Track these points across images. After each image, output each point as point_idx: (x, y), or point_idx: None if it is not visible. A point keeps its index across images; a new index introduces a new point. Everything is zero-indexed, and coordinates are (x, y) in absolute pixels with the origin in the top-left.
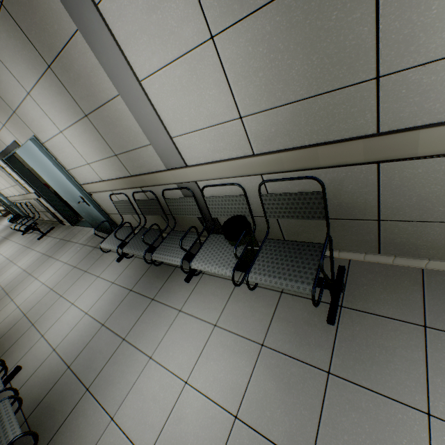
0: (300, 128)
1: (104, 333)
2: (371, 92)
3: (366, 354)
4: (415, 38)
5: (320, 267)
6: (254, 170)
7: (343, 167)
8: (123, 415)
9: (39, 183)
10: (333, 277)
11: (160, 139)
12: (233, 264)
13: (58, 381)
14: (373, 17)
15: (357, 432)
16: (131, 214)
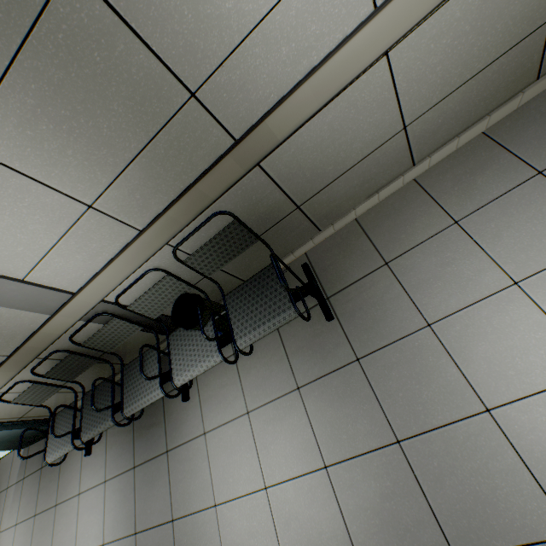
0: (164, 179)
1: (145, 539)
2: (199, 110)
3: (369, 321)
4: (194, 46)
5: (286, 289)
6: (154, 245)
7: (233, 186)
8: None
9: None
10: (303, 283)
11: (8, 292)
12: (215, 347)
13: None
14: (139, 43)
15: (404, 383)
16: (54, 393)
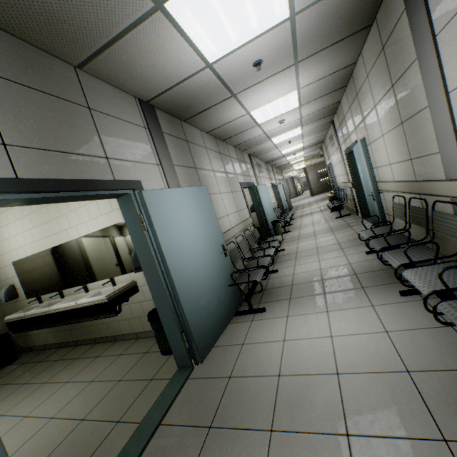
0: None
1: (318, 283)
2: None
3: None
4: None
5: None
6: None
7: None
8: (292, 319)
9: (358, 176)
10: None
11: (448, 147)
12: (438, 289)
13: (283, 286)
14: None
15: None
16: (400, 218)
